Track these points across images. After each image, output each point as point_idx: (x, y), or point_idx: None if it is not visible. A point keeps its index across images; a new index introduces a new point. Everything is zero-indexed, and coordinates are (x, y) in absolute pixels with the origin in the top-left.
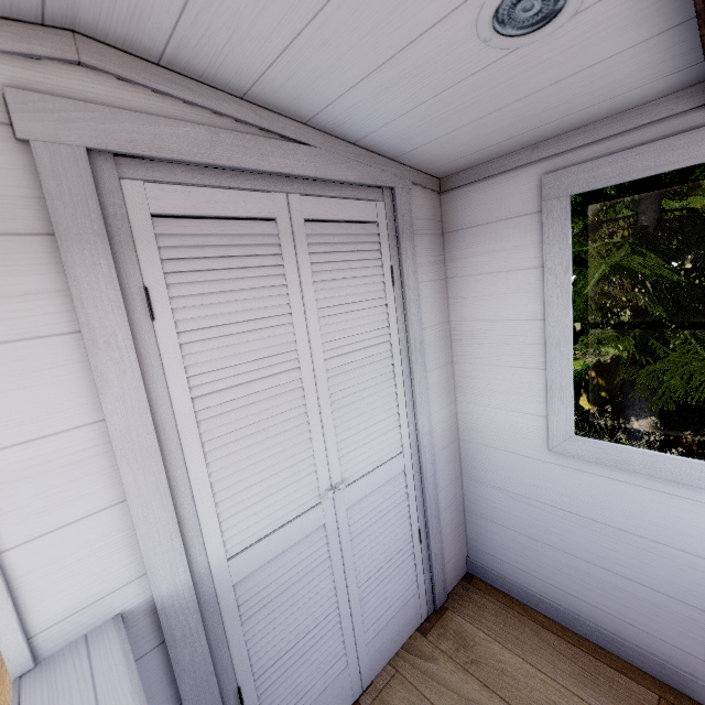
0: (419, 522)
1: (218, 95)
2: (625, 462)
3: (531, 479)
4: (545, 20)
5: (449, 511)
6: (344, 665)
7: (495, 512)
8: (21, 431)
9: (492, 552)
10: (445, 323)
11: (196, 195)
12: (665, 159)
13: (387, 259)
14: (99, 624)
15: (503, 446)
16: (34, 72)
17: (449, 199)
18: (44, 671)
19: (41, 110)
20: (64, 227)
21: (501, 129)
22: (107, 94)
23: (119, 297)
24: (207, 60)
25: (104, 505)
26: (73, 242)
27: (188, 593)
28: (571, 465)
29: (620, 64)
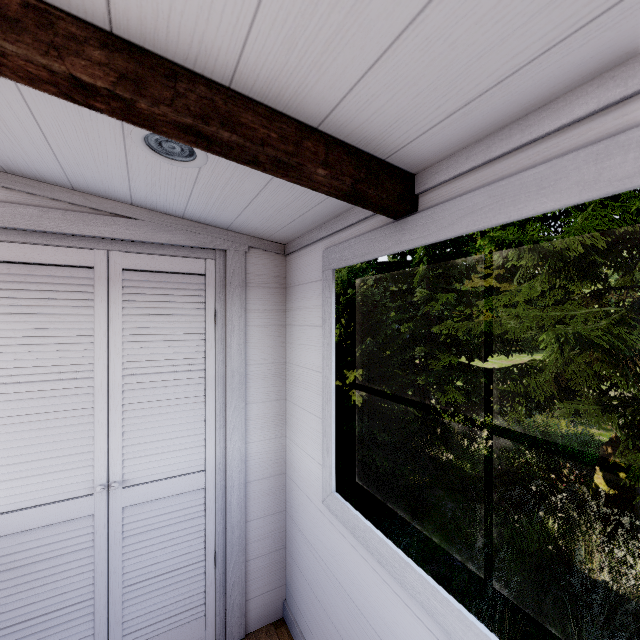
0: (216, 544)
1: (55, 188)
2: (356, 530)
3: (316, 529)
4: (192, 153)
5: (264, 544)
6: None
7: (299, 557)
8: None
9: (297, 601)
10: (281, 363)
11: (23, 249)
12: (371, 248)
13: (211, 303)
14: None
15: (305, 489)
16: None
17: (289, 261)
18: None
19: None
20: None
21: (276, 214)
22: None
23: None
24: (29, 171)
25: None
26: None
27: None
28: (334, 522)
29: None
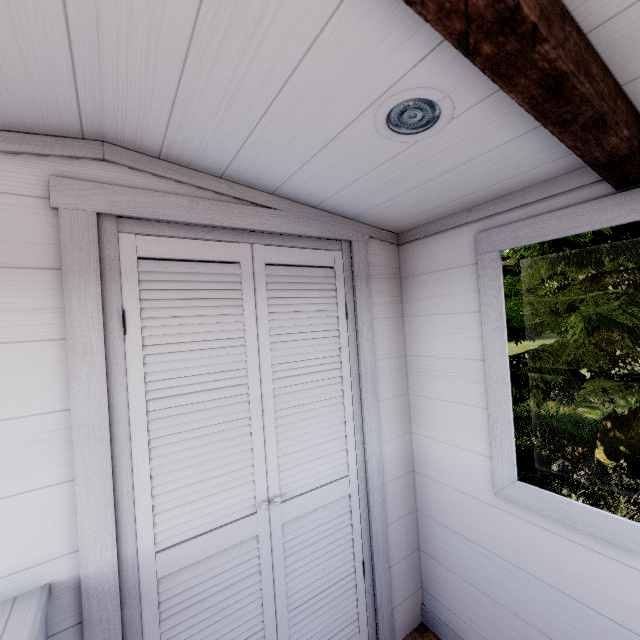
0: (363, 553)
1: (202, 176)
2: (567, 516)
3: (480, 524)
4: (430, 123)
5: (401, 547)
6: None
7: (447, 556)
8: (6, 410)
9: (446, 603)
10: (401, 356)
11: (175, 244)
12: (576, 222)
13: (342, 297)
14: (30, 589)
15: (453, 484)
16: (73, 166)
17: (406, 250)
18: None
19: (71, 189)
20: (70, 264)
21: (434, 197)
22: (120, 178)
23: (100, 316)
24: (191, 155)
25: (56, 480)
26: (74, 275)
27: (112, 577)
28: (516, 513)
29: (513, 150)
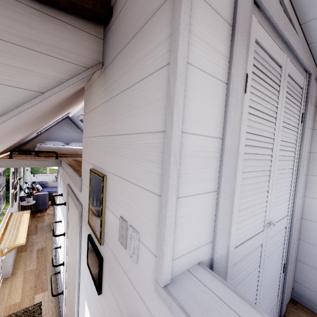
0: (284, 259)
1: None
2: None
3: None
4: None
5: (292, 258)
6: None
7: None
8: (198, 127)
9: (315, 289)
10: (308, 152)
11: (267, 38)
12: None
13: (301, 108)
14: (192, 265)
15: None
16: None
17: None
18: (179, 287)
19: None
20: (238, 23)
21: None
22: None
23: (243, 72)
24: None
25: (210, 189)
26: (239, 33)
27: (224, 261)
28: None
29: None
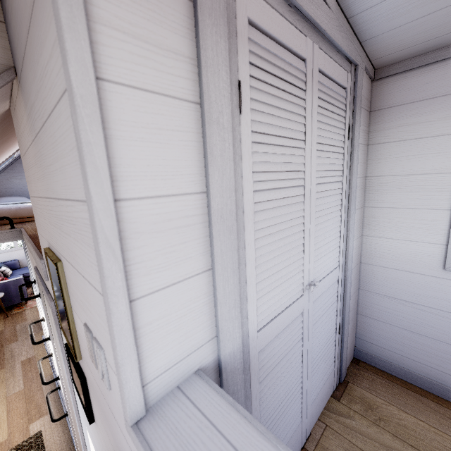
0: (339, 319)
1: None
2: None
3: (423, 291)
4: None
5: (351, 313)
6: (299, 420)
7: (385, 315)
8: (154, 185)
9: (378, 343)
10: (364, 177)
11: (271, 16)
12: None
13: (347, 119)
14: (185, 377)
15: (401, 267)
16: None
17: (381, 85)
18: (157, 418)
19: None
20: None
21: None
22: None
23: (228, 81)
24: None
25: (198, 270)
26: (206, 13)
27: (239, 356)
28: None
29: None
